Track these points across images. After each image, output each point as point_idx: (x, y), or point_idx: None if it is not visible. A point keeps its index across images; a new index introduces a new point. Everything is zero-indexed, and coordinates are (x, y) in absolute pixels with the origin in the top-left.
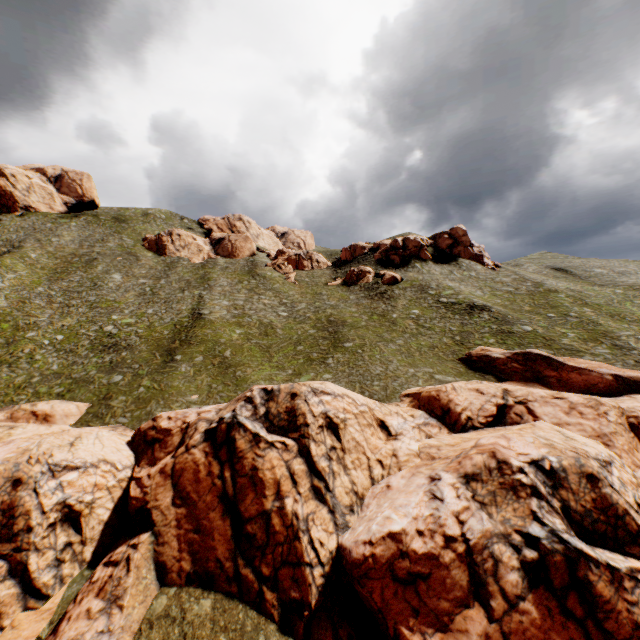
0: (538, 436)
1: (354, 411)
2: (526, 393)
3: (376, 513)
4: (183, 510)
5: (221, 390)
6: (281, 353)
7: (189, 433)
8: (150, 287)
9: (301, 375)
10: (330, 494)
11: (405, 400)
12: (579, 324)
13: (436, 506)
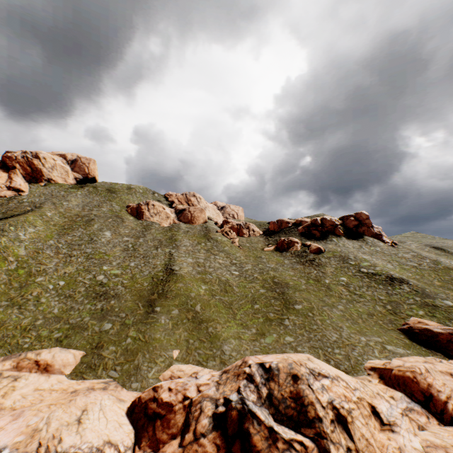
0: None
1: (353, 398)
2: None
3: None
4: None
5: (198, 346)
6: (242, 310)
7: (193, 413)
8: (132, 243)
9: (265, 335)
10: None
11: (373, 374)
12: None
13: None
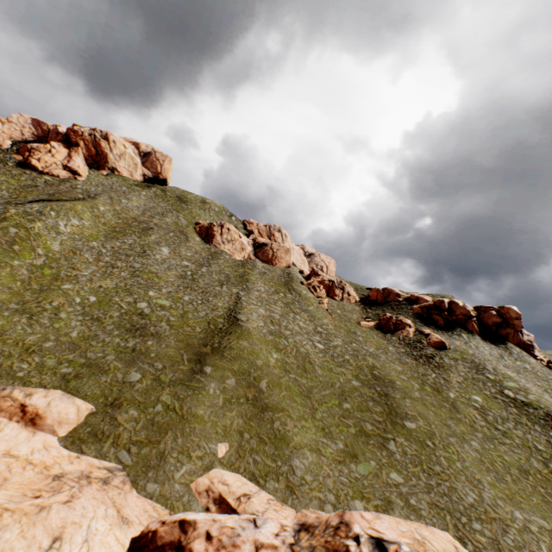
0: None
1: None
2: None
3: None
4: None
5: (255, 447)
6: (324, 406)
7: None
8: (192, 270)
9: (357, 458)
10: None
11: None
12: None
13: None
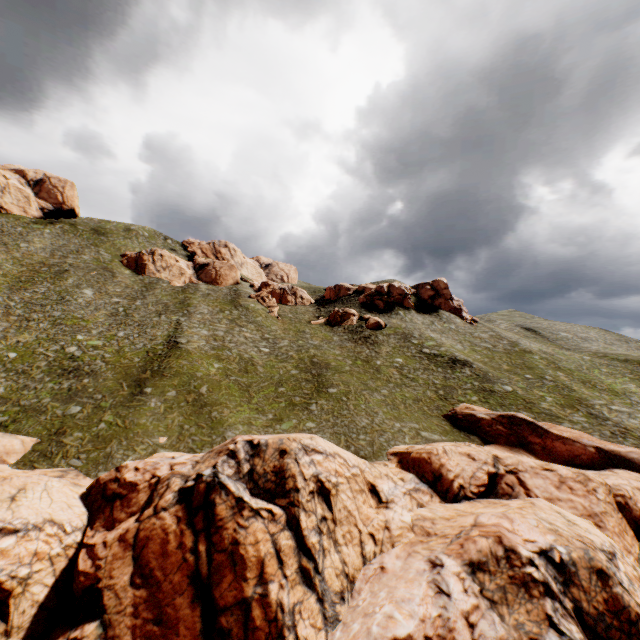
0: (541, 518)
1: (346, 474)
2: (516, 462)
3: (372, 605)
4: (143, 592)
5: (194, 432)
6: (261, 394)
7: (159, 490)
8: (124, 307)
9: (282, 421)
10: (319, 577)
11: (393, 459)
12: (555, 388)
13: (443, 603)
